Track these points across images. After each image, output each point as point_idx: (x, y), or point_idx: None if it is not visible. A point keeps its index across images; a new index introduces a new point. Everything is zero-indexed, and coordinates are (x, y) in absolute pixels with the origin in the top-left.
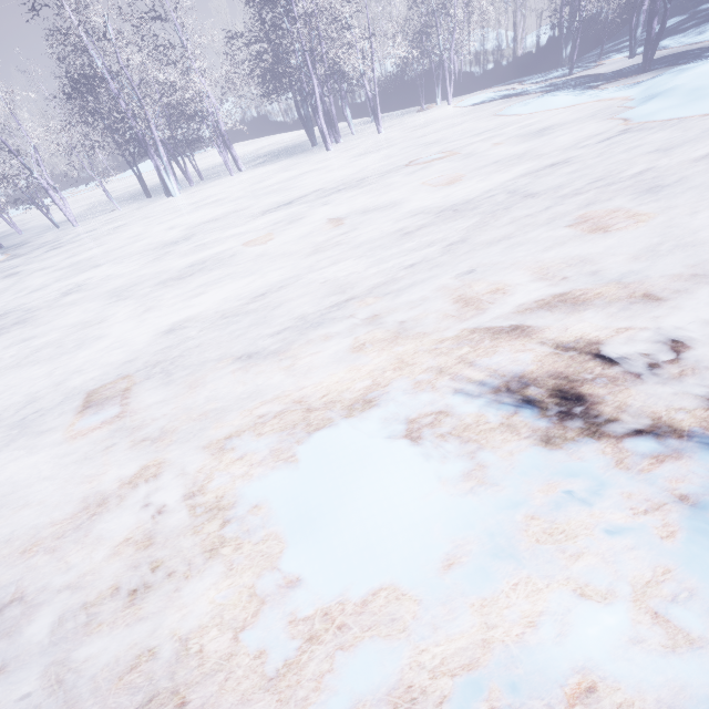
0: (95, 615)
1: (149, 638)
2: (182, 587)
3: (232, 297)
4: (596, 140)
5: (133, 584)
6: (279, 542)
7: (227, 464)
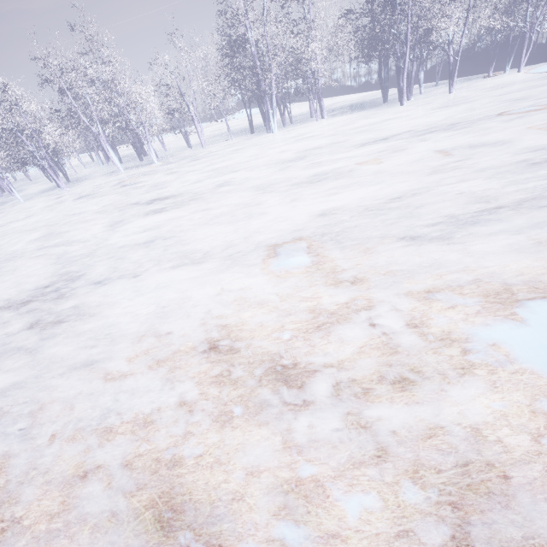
0: (369, 390)
1: (433, 418)
2: (446, 389)
3: (366, 197)
4: None
5: (393, 377)
6: (539, 377)
7: (439, 310)
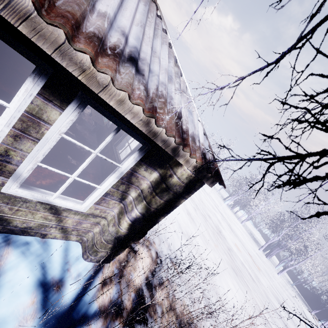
0: None
1: None
2: None
3: None
4: (277, 311)
5: None
6: None
7: None
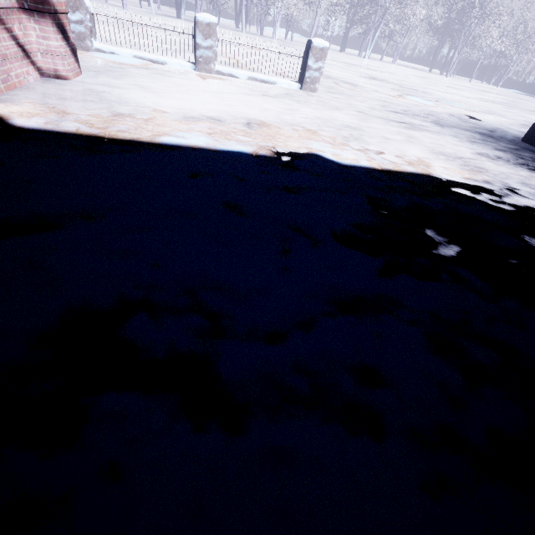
0: None
1: None
2: None
3: (492, 100)
4: None
5: None
6: None
7: None
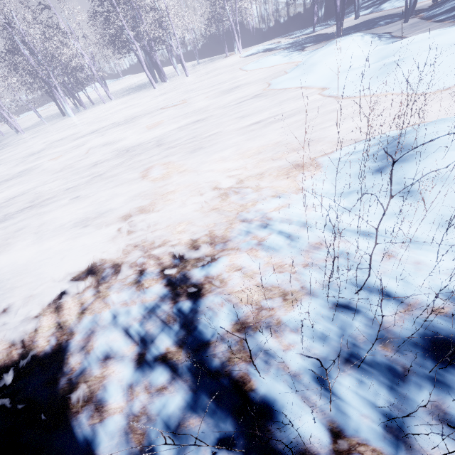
0: None
1: None
2: None
3: (7, 196)
4: (239, 101)
5: None
6: None
7: None
